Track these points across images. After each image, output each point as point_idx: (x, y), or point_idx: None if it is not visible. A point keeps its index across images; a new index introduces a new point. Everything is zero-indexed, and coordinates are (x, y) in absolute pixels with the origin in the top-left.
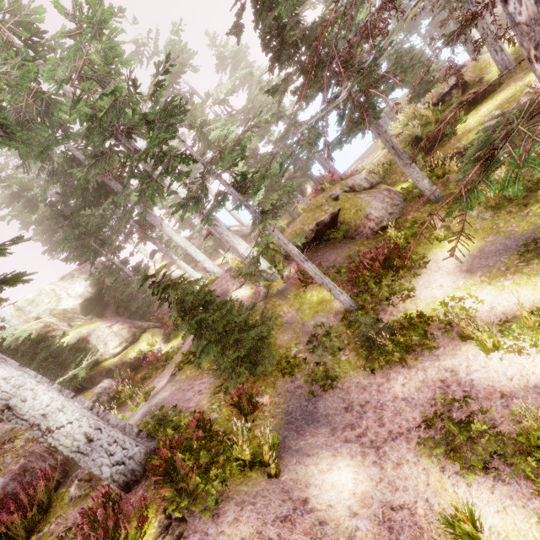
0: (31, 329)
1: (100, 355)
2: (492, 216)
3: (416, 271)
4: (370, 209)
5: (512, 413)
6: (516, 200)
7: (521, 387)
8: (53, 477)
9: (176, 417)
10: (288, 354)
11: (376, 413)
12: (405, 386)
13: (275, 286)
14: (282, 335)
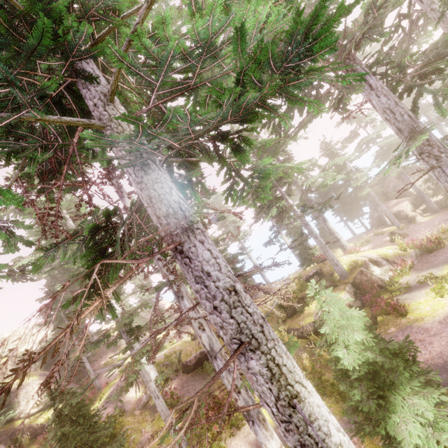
0: None
1: (15, 415)
2: None
3: (235, 429)
4: None
5: None
6: None
7: None
8: None
9: None
10: None
11: None
12: None
13: None
14: None
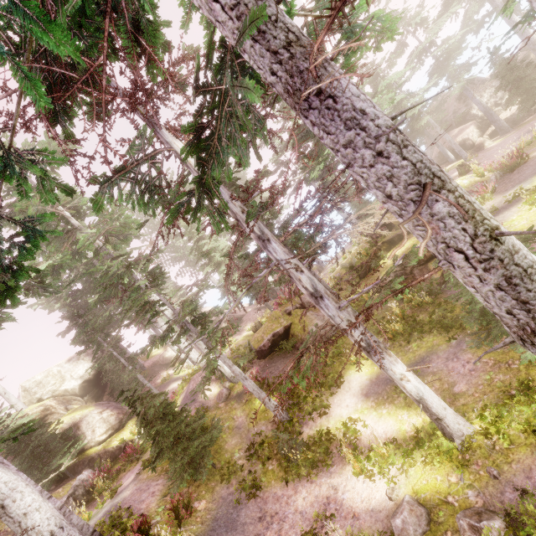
0: (32, 416)
1: (86, 444)
2: (390, 346)
3: (335, 389)
4: (312, 327)
5: (346, 532)
6: (406, 335)
7: (364, 509)
8: None
9: (126, 518)
10: (231, 460)
11: (279, 524)
12: (305, 500)
13: (236, 388)
14: (231, 439)
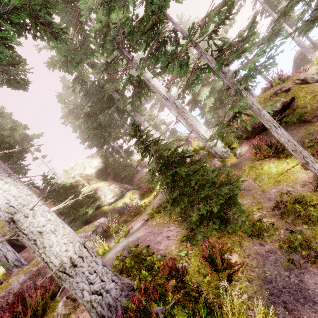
0: (67, 180)
1: (101, 201)
2: None
3: None
4: None
5: None
6: None
7: None
8: (56, 283)
9: (149, 257)
10: (251, 217)
11: None
12: None
13: (228, 161)
14: (240, 199)
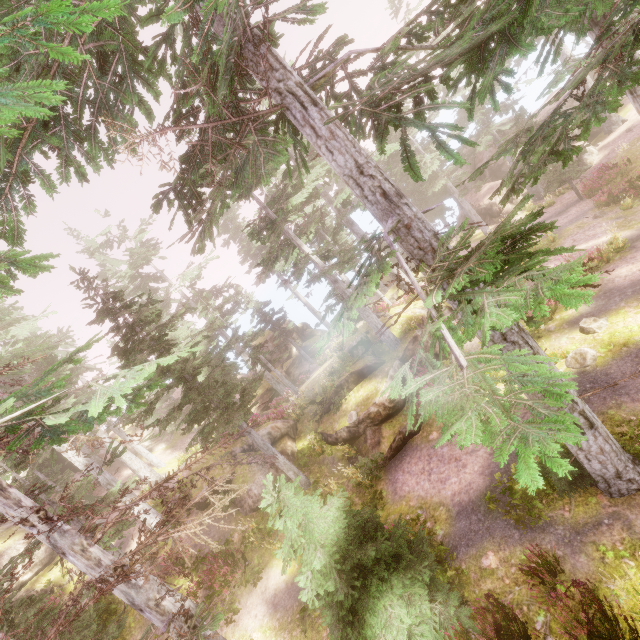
0: None
1: None
2: None
3: (253, 584)
4: (252, 484)
5: None
6: None
7: None
8: None
9: None
10: None
11: None
12: None
13: (164, 550)
14: (138, 632)
